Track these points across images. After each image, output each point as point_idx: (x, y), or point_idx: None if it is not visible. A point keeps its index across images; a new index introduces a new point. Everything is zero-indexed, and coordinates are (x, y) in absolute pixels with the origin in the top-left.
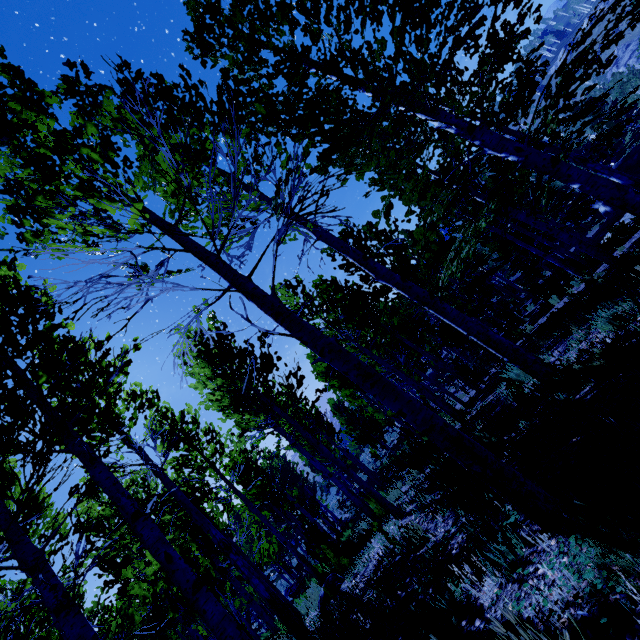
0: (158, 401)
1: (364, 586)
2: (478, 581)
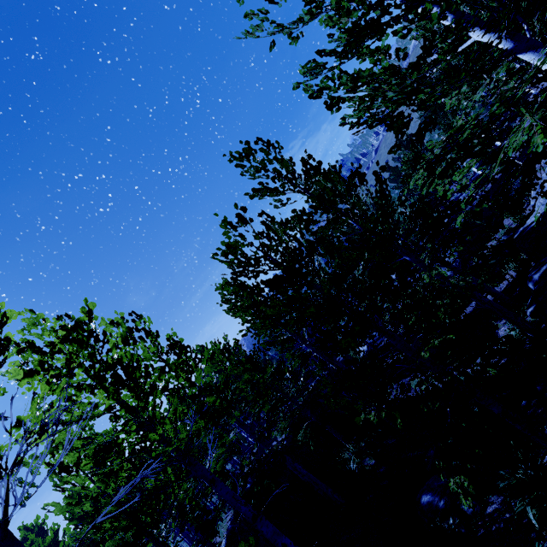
0: None
1: None
2: None
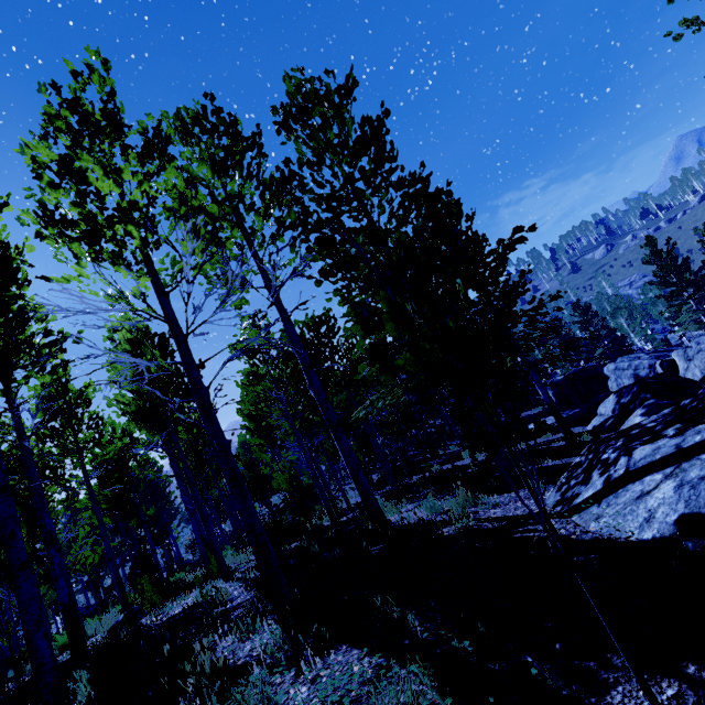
0: (63, 371)
1: (160, 623)
2: (227, 637)
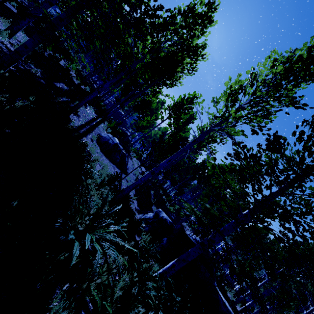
0: None
1: None
2: None
